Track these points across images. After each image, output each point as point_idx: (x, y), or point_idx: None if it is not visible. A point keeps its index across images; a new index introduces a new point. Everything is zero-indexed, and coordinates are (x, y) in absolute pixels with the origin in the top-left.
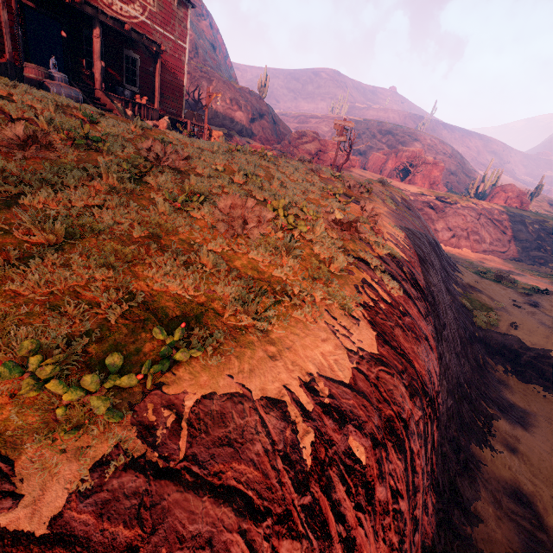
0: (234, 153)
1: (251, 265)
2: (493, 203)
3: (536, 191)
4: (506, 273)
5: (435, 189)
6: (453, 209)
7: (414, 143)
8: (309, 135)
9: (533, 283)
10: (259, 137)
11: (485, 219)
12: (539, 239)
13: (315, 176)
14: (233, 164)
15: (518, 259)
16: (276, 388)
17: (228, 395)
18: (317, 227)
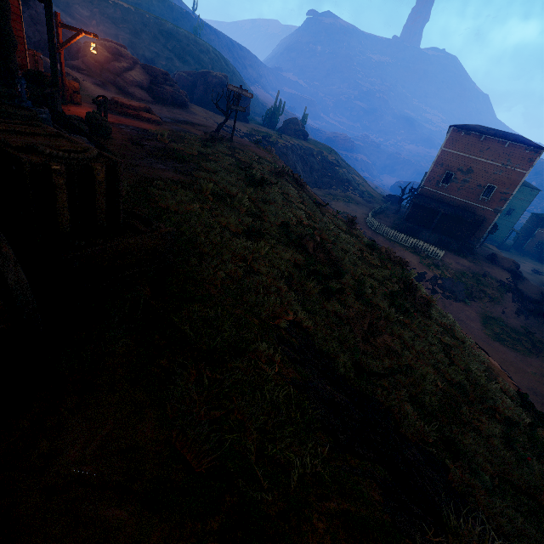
0: (265, 190)
1: (444, 330)
2: (290, 136)
3: (303, 120)
4: (329, 205)
5: (247, 121)
6: (277, 149)
7: (200, 55)
8: (127, 55)
9: (342, 210)
10: (39, 44)
11: (296, 155)
12: (324, 168)
13: (289, 184)
14: (292, 213)
15: (319, 186)
16: (513, 386)
17: (526, 401)
18: (410, 275)
